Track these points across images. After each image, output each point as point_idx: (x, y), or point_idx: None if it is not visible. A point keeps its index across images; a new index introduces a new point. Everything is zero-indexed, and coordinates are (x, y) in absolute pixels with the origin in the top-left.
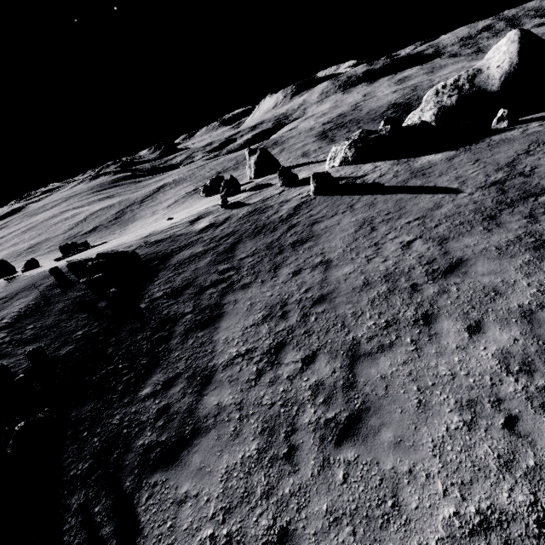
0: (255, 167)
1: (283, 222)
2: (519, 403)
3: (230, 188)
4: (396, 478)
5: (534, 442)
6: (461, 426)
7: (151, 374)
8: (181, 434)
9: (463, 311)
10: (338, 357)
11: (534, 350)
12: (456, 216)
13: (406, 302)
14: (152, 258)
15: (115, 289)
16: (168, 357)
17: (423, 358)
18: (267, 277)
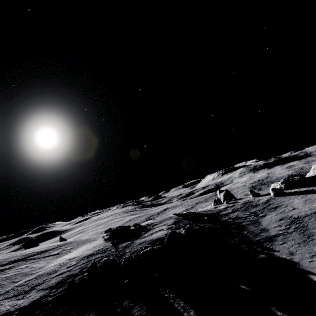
0: (223, 197)
1: (264, 203)
2: None
3: (217, 203)
4: None
5: None
6: None
7: (243, 230)
8: (268, 237)
9: None
10: None
11: None
12: None
13: None
14: (209, 214)
15: (207, 217)
16: (246, 228)
17: None
18: (271, 213)
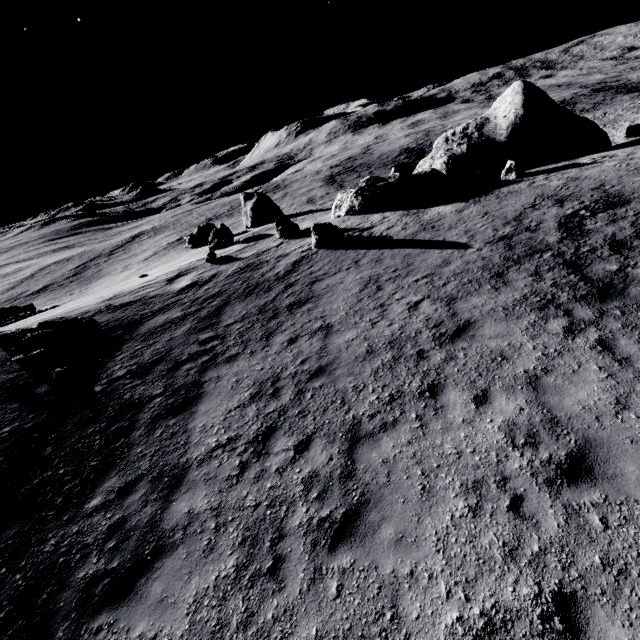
0: (251, 214)
1: (279, 280)
2: (524, 480)
3: (221, 239)
4: (396, 583)
5: (538, 524)
6: (466, 512)
7: (103, 479)
8: (139, 556)
9: (470, 379)
10: (336, 440)
11: (539, 420)
12: (464, 274)
13: (412, 372)
14: (114, 326)
15: (61, 369)
16: (127, 454)
17: (428, 435)
18: (258, 346)
